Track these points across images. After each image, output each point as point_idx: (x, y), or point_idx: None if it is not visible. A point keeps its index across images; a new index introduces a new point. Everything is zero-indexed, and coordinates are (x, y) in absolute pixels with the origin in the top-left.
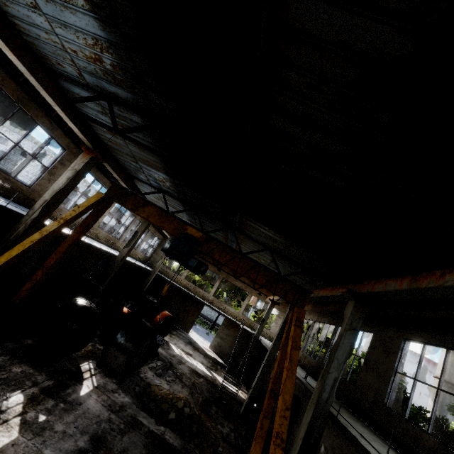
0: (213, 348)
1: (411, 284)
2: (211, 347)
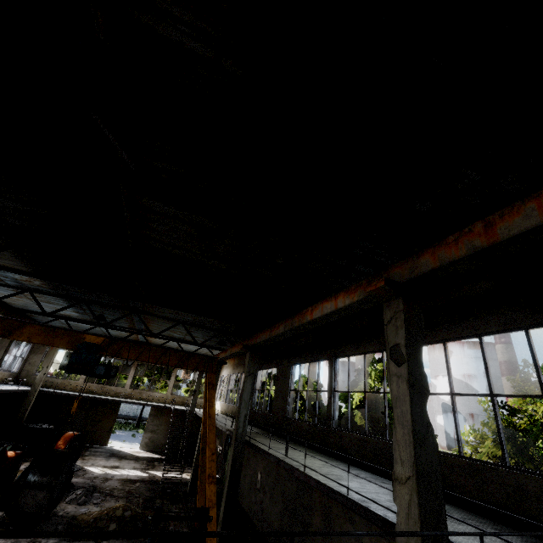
0: (144, 448)
1: (270, 334)
2: (141, 447)
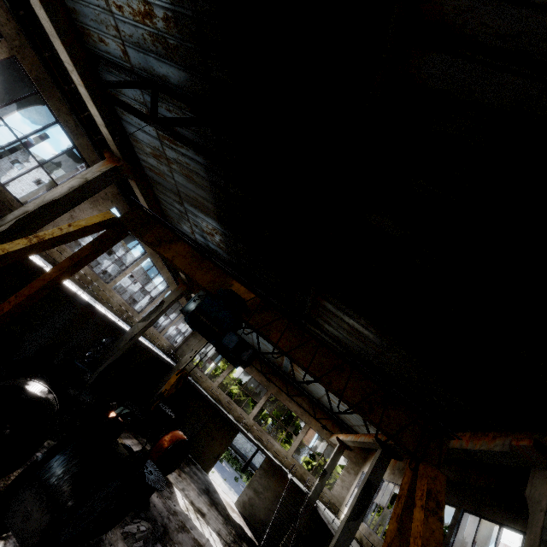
0: (240, 506)
1: None
2: (237, 503)
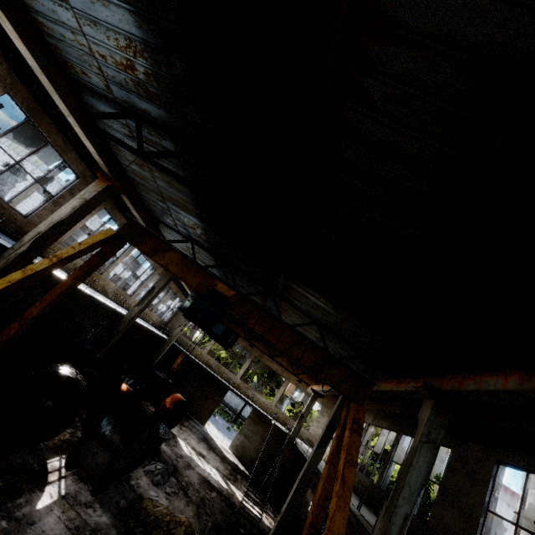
0: (233, 449)
1: (522, 383)
2: (231, 447)
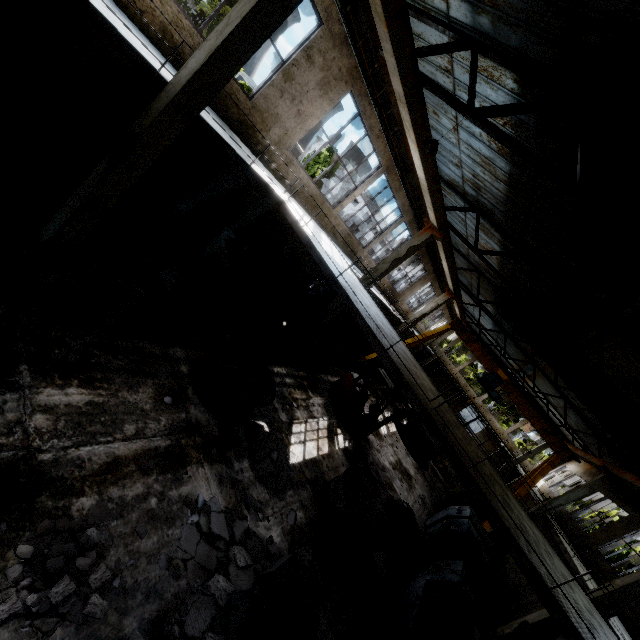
0: None
1: (633, 481)
2: None
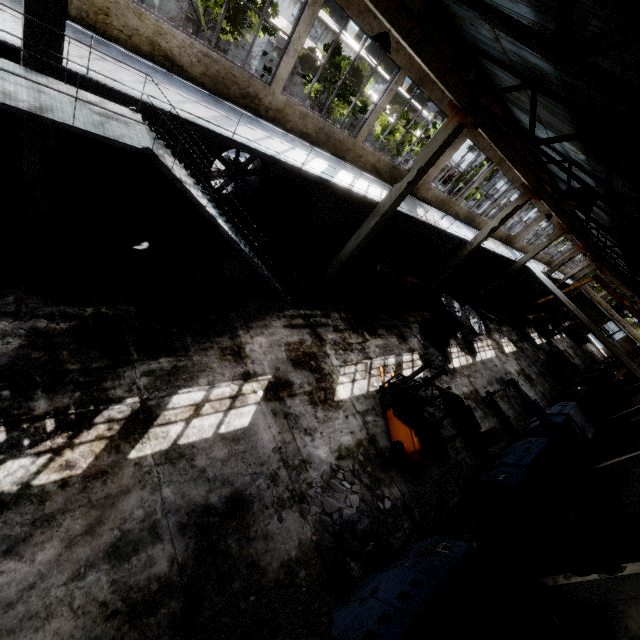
0: (604, 350)
1: None
2: (603, 348)
